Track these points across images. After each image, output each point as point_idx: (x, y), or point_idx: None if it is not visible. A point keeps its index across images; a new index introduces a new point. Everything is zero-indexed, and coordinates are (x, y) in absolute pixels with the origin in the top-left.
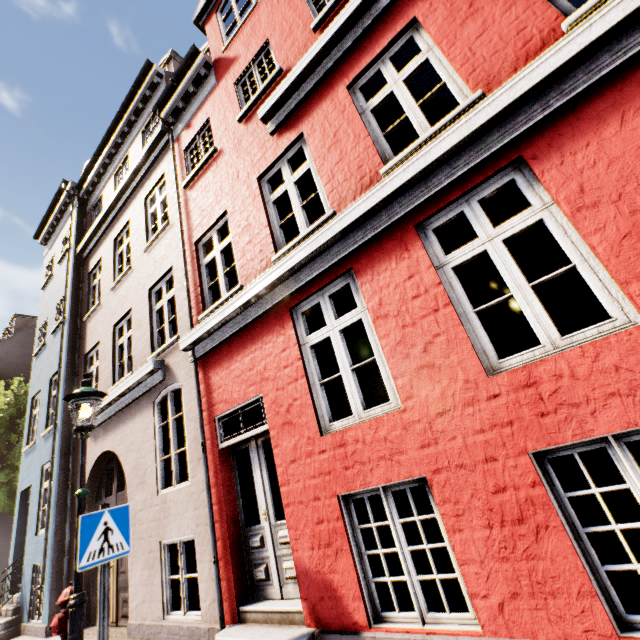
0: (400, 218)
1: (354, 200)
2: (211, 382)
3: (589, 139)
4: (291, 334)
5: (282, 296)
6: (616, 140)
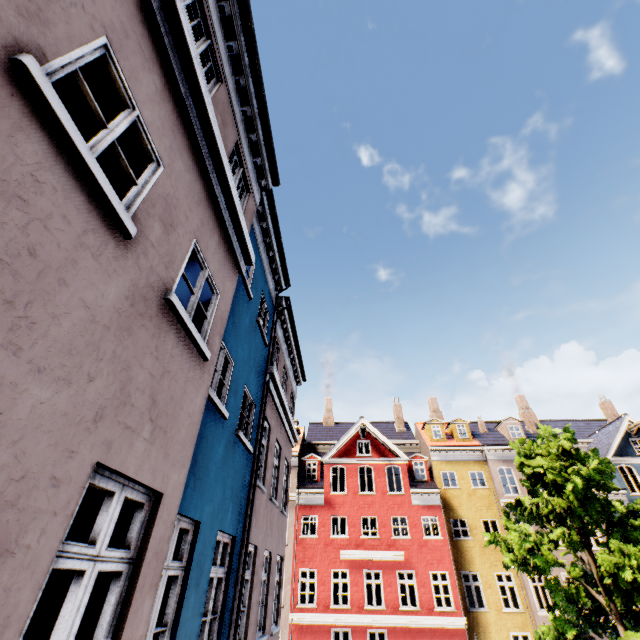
0: (365, 625)
1: (357, 608)
2: (296, 635)
3: (395, 635)
4: (330, 637)
5: (331, 623)
6: (397, 639)
